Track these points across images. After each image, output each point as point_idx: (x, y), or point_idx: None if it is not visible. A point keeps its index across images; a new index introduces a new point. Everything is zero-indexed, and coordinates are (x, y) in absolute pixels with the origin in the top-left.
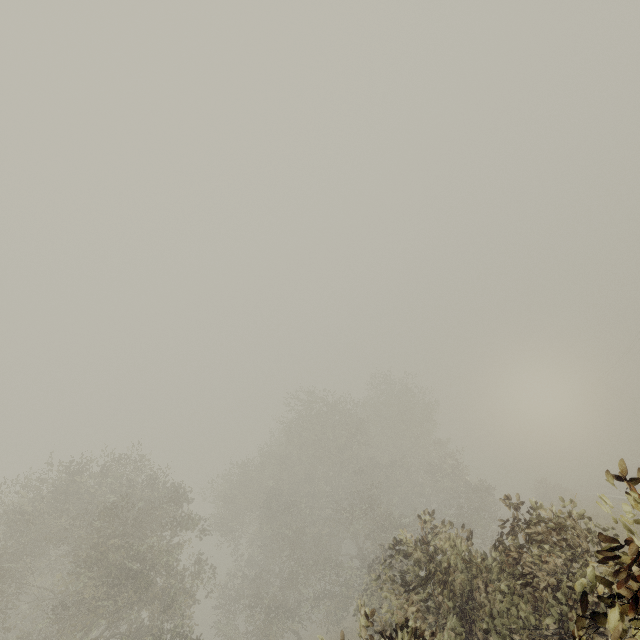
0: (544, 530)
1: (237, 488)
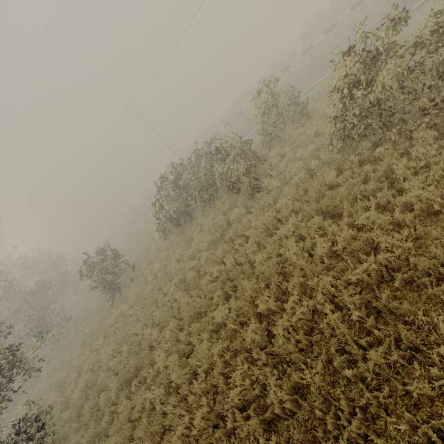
0: (205, 146)
1: None
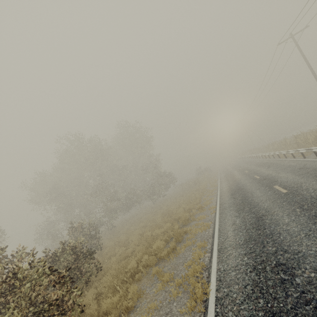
0: None
1: (40, 184)
